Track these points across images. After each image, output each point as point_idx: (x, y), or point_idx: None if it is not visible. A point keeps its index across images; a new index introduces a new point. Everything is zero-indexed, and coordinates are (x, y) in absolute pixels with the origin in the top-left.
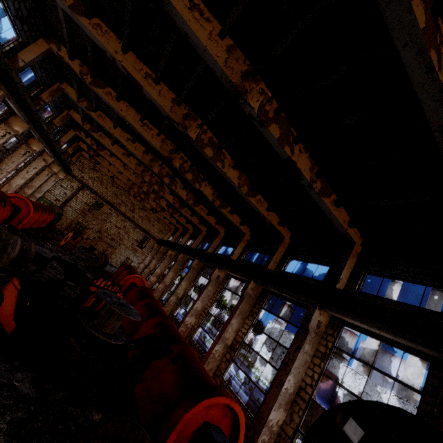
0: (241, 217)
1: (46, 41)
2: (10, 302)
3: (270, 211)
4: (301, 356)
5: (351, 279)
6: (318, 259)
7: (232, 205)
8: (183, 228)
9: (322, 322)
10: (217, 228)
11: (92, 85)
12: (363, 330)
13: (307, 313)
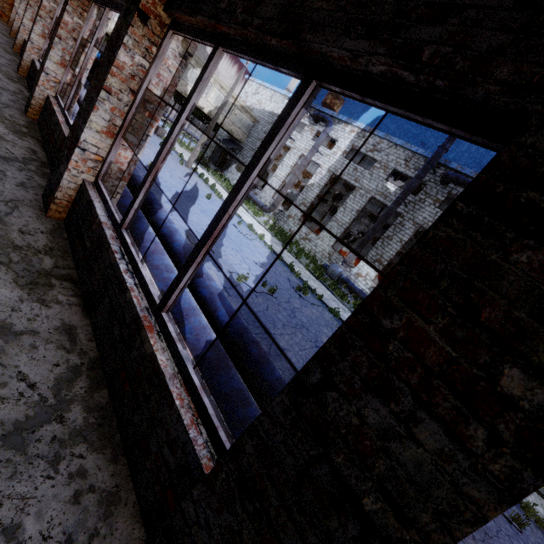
0: None
1: None
2: None
3: None
4: None
5: None
6: None
7: None
8: None
9: None
10: None
11: None
12: None
13: None
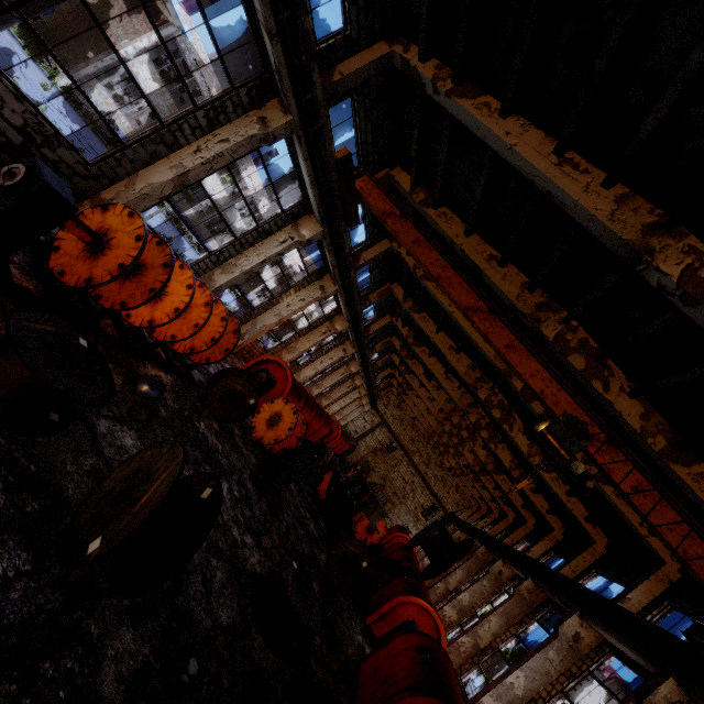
0: (548, 502)
1: (390, 317)
2: (326, 483)
3: (569, 496)
4: (541, 659)
5: (647, 608)
6: (624, 578)
7: (535, 481)
8: (487, 509)
9: (584, 639)
10: (522, 513)
11: (412, 345)
12: (625, 659)
13: (563, 616)
